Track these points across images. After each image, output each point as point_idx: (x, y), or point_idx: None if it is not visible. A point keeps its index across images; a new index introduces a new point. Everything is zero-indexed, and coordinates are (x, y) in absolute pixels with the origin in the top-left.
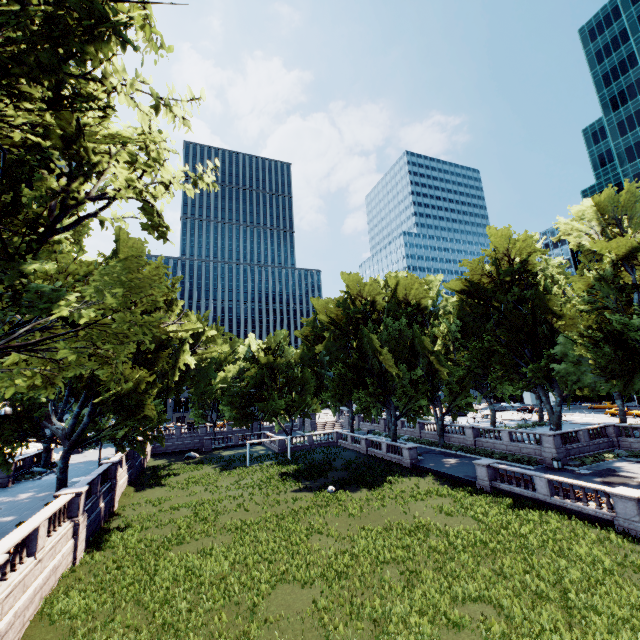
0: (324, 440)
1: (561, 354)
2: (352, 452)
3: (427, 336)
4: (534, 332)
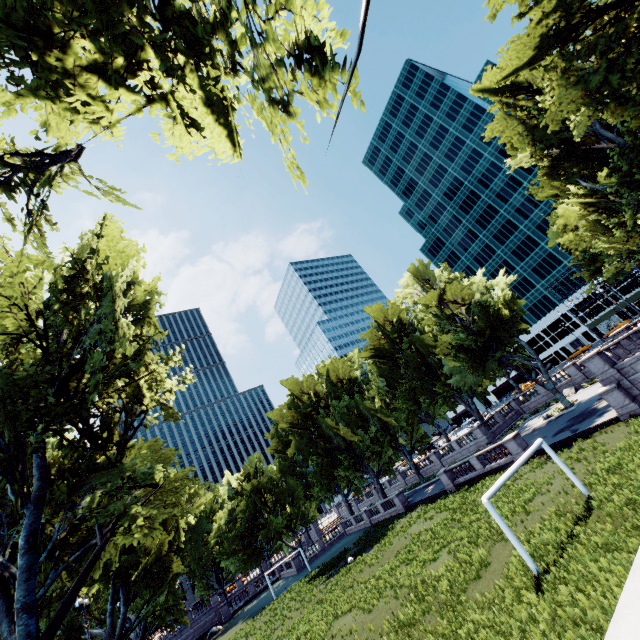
0: (333, 537)
1: (448, 370)
2: (360, 531)
3: (367, 399)
4: (426, 363)
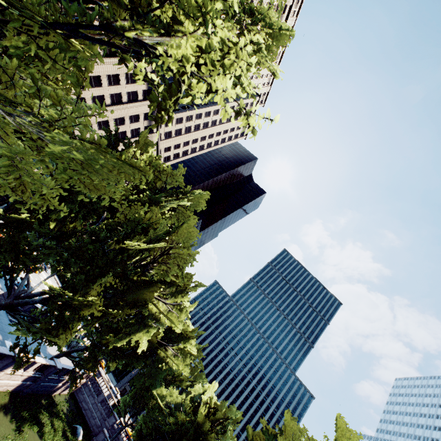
0: None
1: None
2: None
3: None
4: None
